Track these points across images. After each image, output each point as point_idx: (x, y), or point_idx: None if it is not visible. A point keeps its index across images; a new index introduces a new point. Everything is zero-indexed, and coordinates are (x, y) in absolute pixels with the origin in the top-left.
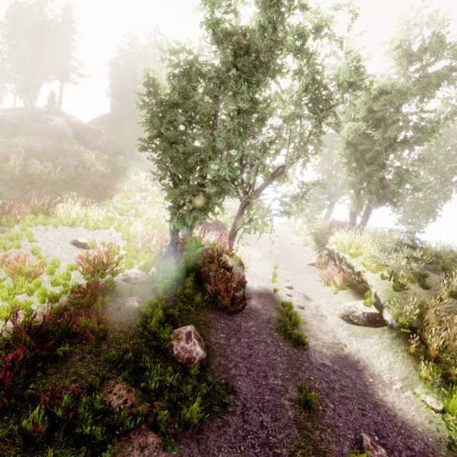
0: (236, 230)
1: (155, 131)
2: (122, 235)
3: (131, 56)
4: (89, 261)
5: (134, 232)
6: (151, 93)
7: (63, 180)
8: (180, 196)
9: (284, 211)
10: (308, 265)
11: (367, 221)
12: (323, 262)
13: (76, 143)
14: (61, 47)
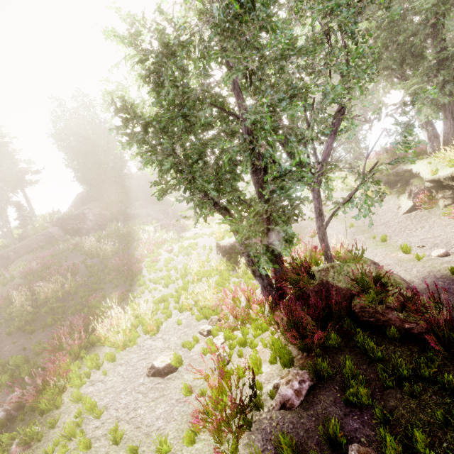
0: (326, 224)
1: (169, 158)
2: (192, 314)
3: (70, 127)
4: (219, 420)
5: (205, 302)
6: (128, 121)
7: (81, 284)
8: (260, 224)
9: (395, 159)
10: (404, 214)
11: (453, 120)
12: (426, 199)
13: (69, 238)
14: (2, 156)
